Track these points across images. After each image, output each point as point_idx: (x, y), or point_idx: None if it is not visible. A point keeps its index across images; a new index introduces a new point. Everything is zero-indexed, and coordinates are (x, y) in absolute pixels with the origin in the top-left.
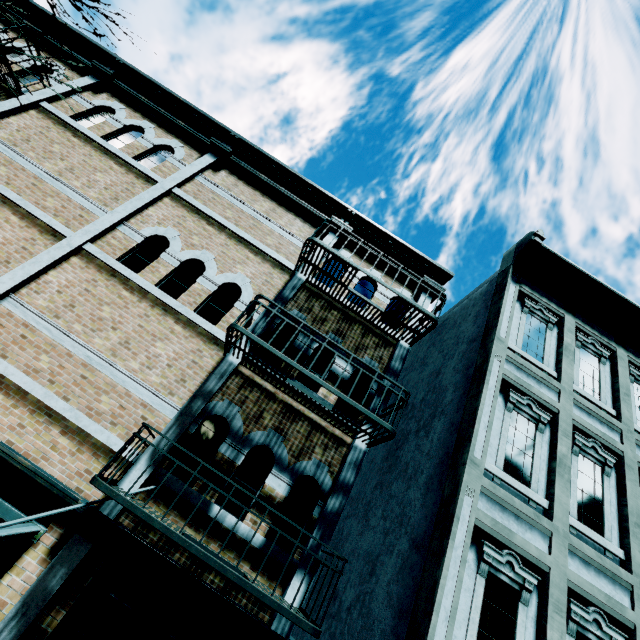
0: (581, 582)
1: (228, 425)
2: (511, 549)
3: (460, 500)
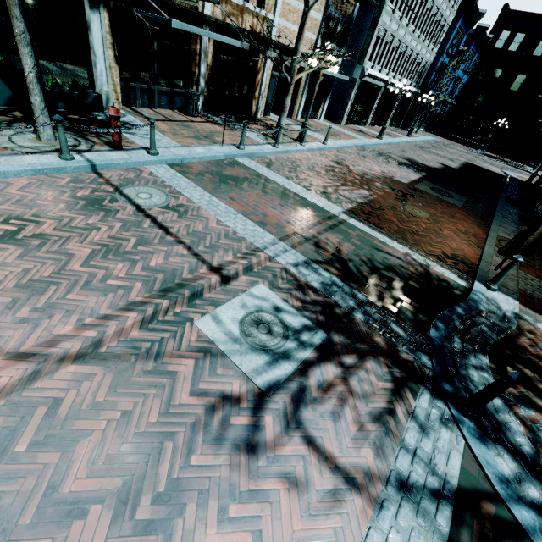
0: (392, 30)
1: (329, 15)
2: (383, 28)
3: (380, 20)
